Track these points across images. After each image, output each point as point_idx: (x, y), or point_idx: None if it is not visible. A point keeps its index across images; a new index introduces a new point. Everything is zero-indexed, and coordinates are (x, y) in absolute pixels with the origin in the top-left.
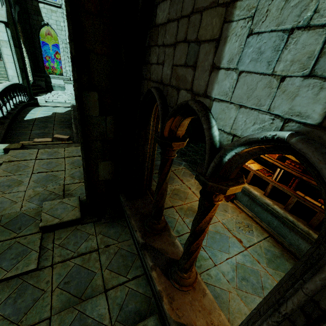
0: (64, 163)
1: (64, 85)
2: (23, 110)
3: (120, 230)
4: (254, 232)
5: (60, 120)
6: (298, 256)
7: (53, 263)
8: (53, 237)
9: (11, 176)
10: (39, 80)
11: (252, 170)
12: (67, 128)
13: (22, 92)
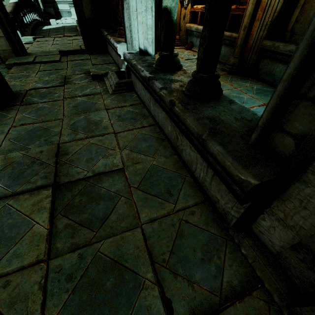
0: (72, 41)
1: (70, 9)
2: (41, 26)
3: (104, 56)
4: (196, 56)
5: (69, 28)
6: (220, 61)
7: (67, 61)
8: (67, 57)
9: (41, 45)
10: (48, 7)
11: (199, 9)
12: (74, 32)
13: (36, 12)
